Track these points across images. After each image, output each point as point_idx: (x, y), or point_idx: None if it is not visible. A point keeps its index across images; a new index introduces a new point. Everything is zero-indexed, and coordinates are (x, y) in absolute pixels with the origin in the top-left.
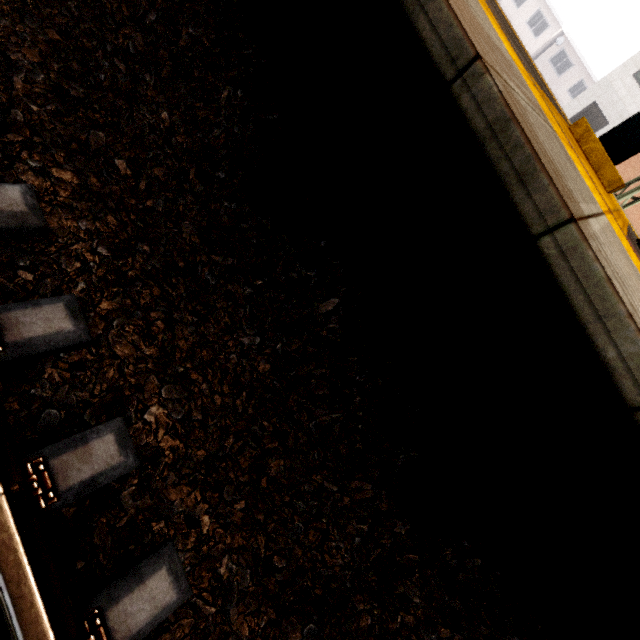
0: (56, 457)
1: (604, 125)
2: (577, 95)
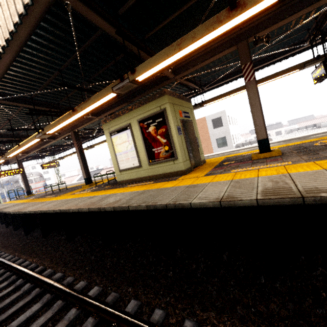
0: None
1: None
2: None
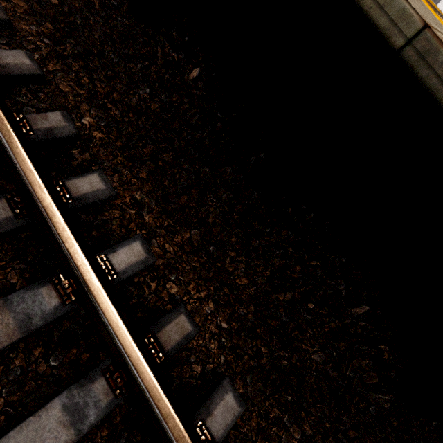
0: (28, 114)
1: None
2: None
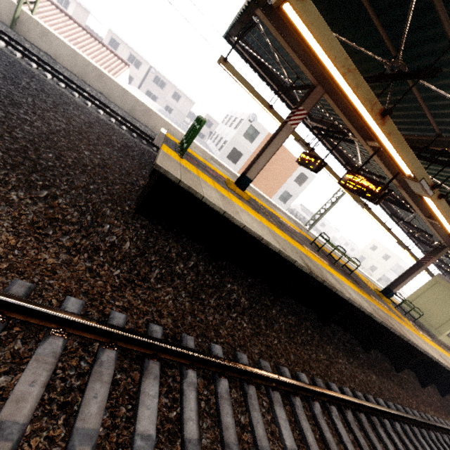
0: None
1: (241, 155)
2: (177, 99)
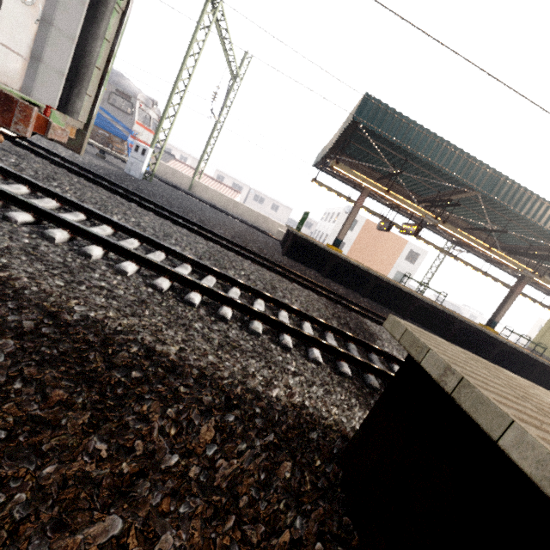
0: None
1: (343, 244)
2: (276, 209)
